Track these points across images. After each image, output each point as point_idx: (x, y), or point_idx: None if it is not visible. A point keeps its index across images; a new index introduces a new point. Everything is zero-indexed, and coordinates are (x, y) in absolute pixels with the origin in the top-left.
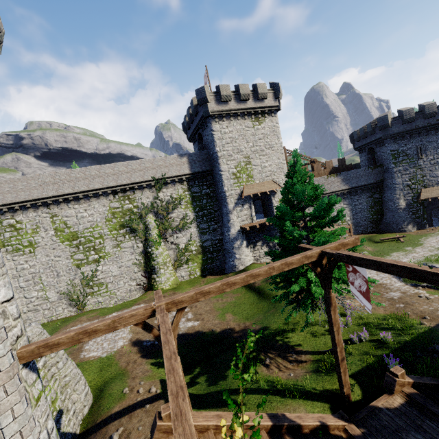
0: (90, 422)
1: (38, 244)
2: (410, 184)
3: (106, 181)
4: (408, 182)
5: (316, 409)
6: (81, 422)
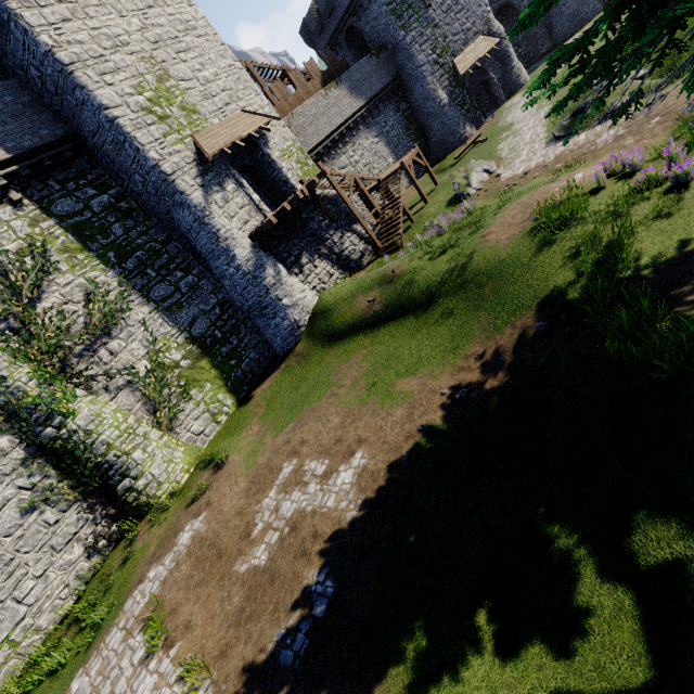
0: None
1: None
2: (437, 58)
3: None
4: (433, 57)
5: None
6: None
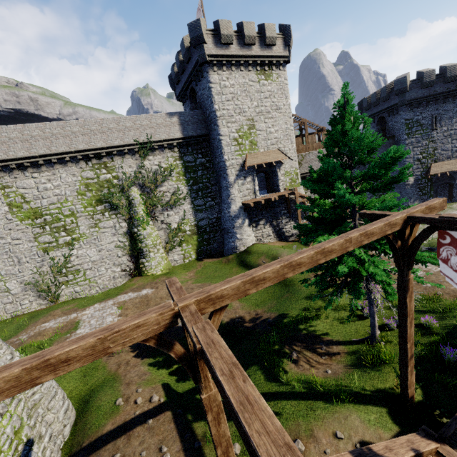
0: (73, 445)
1: None
2: (421, 158)
3: (74, 143)
4: (419, 156)
5: (372, 415)
6: (61, 446)
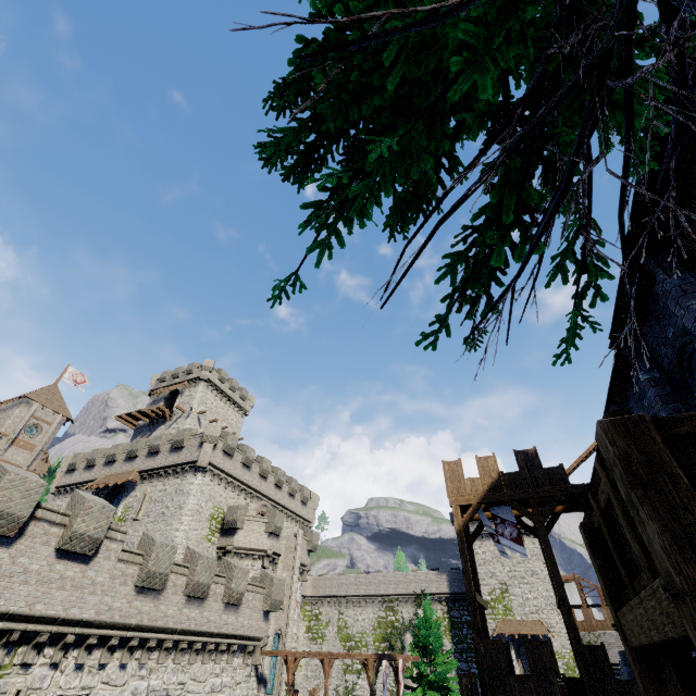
0: None
1: (326, 637)
2: None
3: (378, 588)
4: None
5: None
6: None
